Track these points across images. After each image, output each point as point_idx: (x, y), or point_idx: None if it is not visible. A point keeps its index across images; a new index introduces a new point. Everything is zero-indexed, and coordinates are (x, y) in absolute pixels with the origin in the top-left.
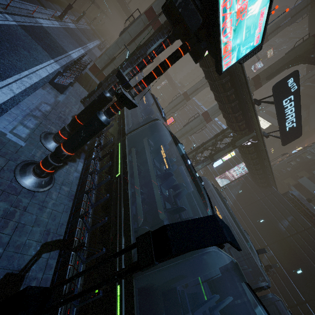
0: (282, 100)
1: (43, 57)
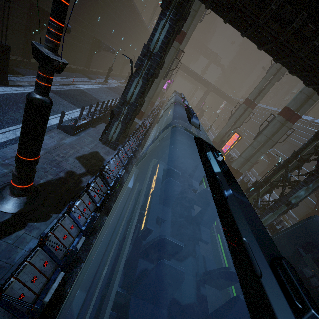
0: None
1: (66, 108)
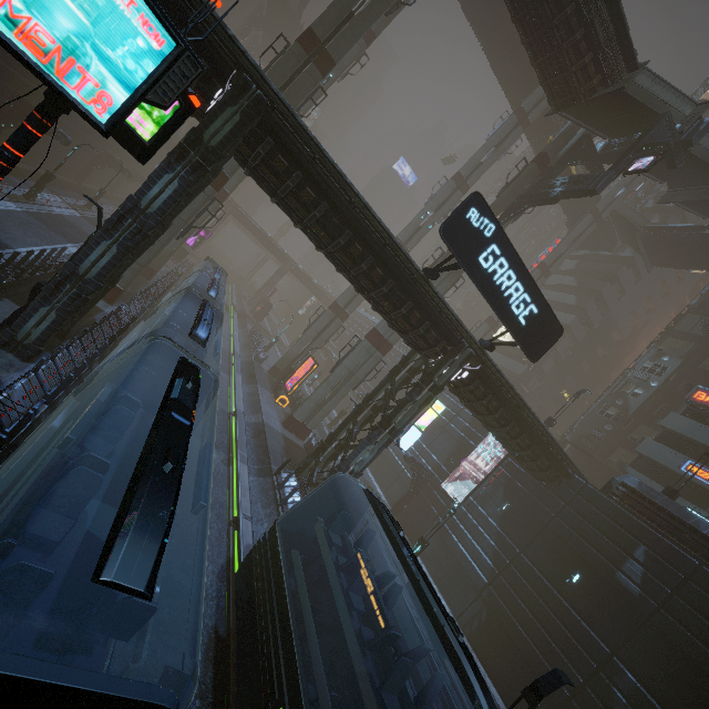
0: (477, 258)
1: None
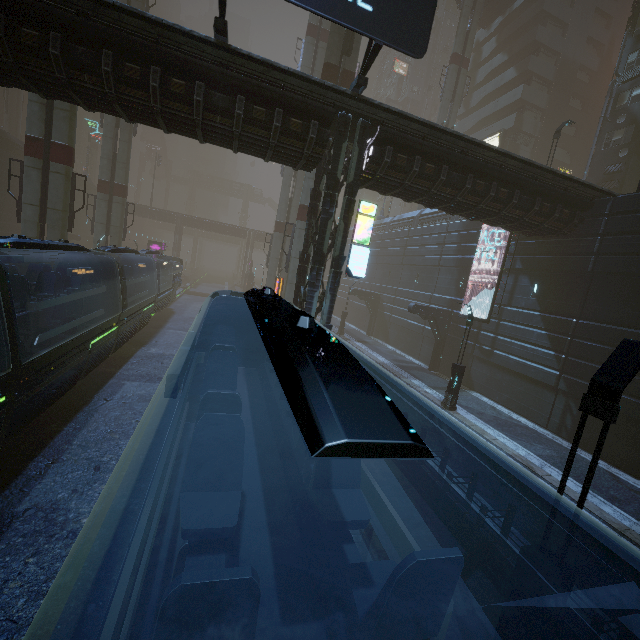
0: None
1: None
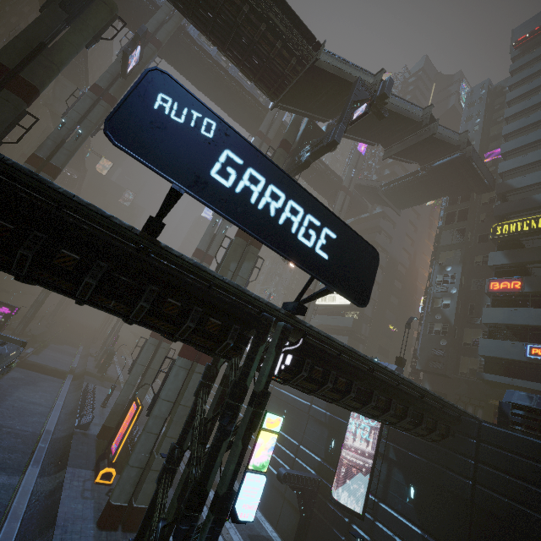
0: (206, 173)
1: None
